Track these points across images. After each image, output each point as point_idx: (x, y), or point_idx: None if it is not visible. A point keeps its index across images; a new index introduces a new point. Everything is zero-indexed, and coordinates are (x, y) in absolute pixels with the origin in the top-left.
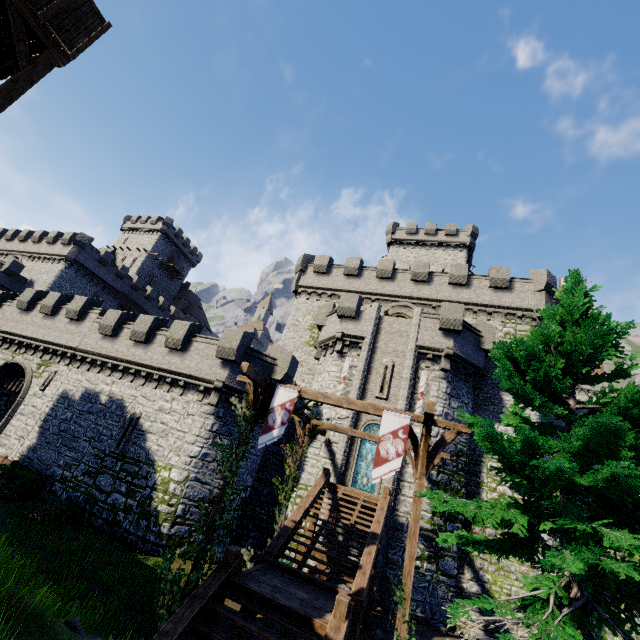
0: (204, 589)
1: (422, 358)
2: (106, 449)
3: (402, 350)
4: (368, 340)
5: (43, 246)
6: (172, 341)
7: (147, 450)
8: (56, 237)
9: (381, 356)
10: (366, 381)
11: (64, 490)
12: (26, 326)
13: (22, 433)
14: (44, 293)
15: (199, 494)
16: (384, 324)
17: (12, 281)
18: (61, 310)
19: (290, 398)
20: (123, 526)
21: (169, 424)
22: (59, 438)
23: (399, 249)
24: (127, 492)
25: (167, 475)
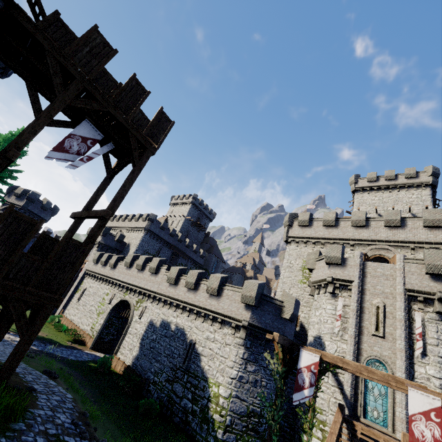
0: None
1: (412, 300)
2: (177, 364)
3: (390, 292)
4: (356, 283)
5: (133, 223)
6: (211, 289)
7: (202, 368)
8: (139, 217)
9: (370, 297)
10: (360, 319)
11: (155, 390)
12: (129, 277)
13: (131, 346)
14: (137, 256)
15: (239, 408)
16: (368, 269)
17: (120, 245)
18: (146, 267)
19: (313, 361)
20: (192, 426)
21: (214, 350)
22: (150, 352)
23: (363, 195)
24: (192, 399)
25: (217, 390)
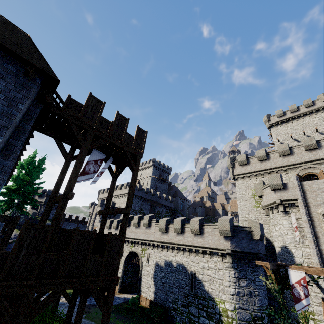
0: None
1: None
2: (186, 292)
3: None
4: (300, 200)
5: (118, 192)
6: (194, 231)
7: (206, 291)
8: (121, 186)
9: (315, 208)
10: (313, 226)
11: (177, 315)
12: (130, 233)
13: (148, 285)
14: (131, 217)
15: (245, 316)
16: (305, 187)
17: None
18: (140, 223)
19: (301, 277)
20: None
21: (211, 276)
22: (163, 287)
23: (277, 128)
24: (207, 317)
25: (223, 306)
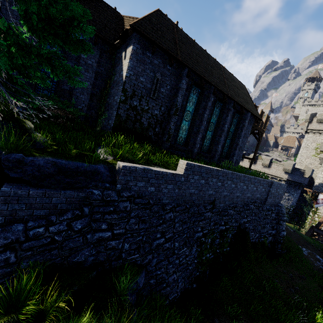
0: (309, 230)
1: None
2: None
3: None
4: None
5: None
6: (264, 164)
7: None
8: None
9: None
10: None
11: None
12: None
13: None
14: None
15: None
16: None
17: None
18: None
19: None
20: None
21: None
22: None
23: None
24: None
25: None
